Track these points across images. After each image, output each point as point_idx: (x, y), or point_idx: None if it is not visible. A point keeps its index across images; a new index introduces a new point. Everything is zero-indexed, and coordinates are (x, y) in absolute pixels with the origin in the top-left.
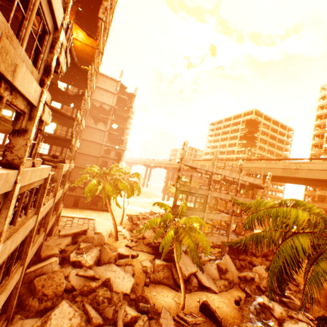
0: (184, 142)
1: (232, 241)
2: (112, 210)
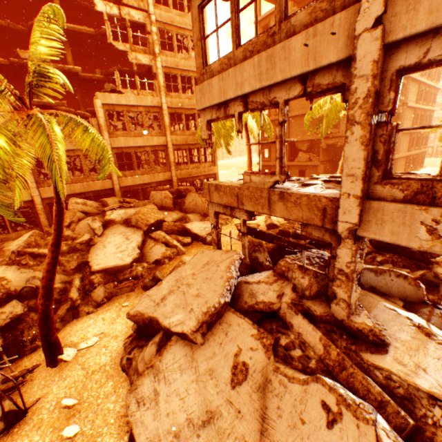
0: None
1: None
2: None
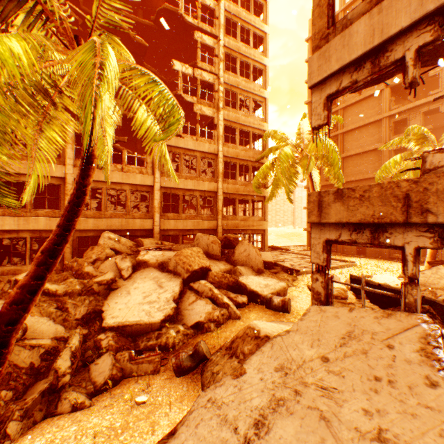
0: None
1: None
2: None
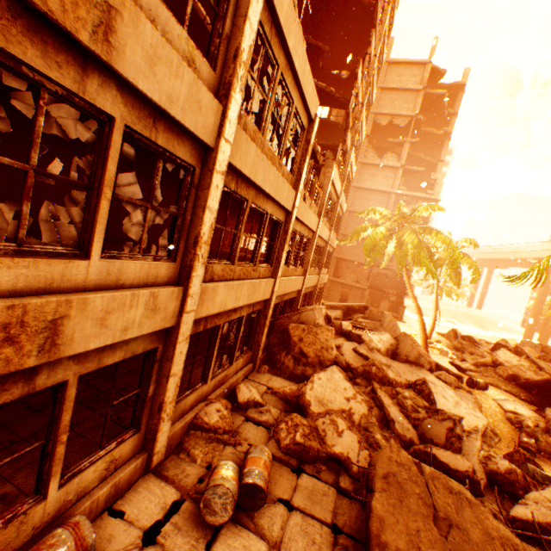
0: None
1: None
2: (406, 321)
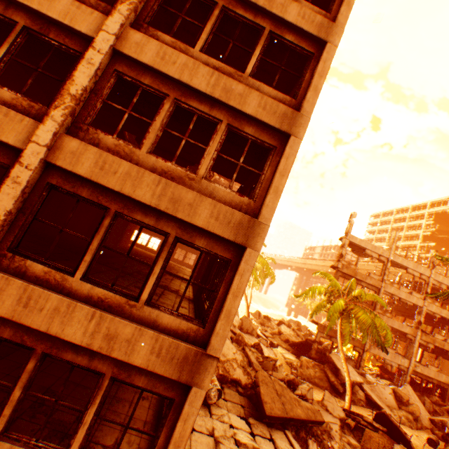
0: (351, 214)
1: (440, 292)
2: None
